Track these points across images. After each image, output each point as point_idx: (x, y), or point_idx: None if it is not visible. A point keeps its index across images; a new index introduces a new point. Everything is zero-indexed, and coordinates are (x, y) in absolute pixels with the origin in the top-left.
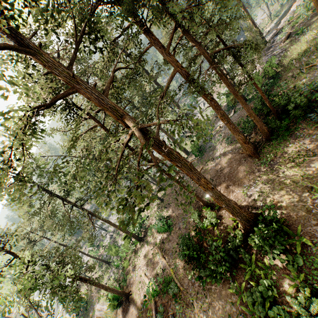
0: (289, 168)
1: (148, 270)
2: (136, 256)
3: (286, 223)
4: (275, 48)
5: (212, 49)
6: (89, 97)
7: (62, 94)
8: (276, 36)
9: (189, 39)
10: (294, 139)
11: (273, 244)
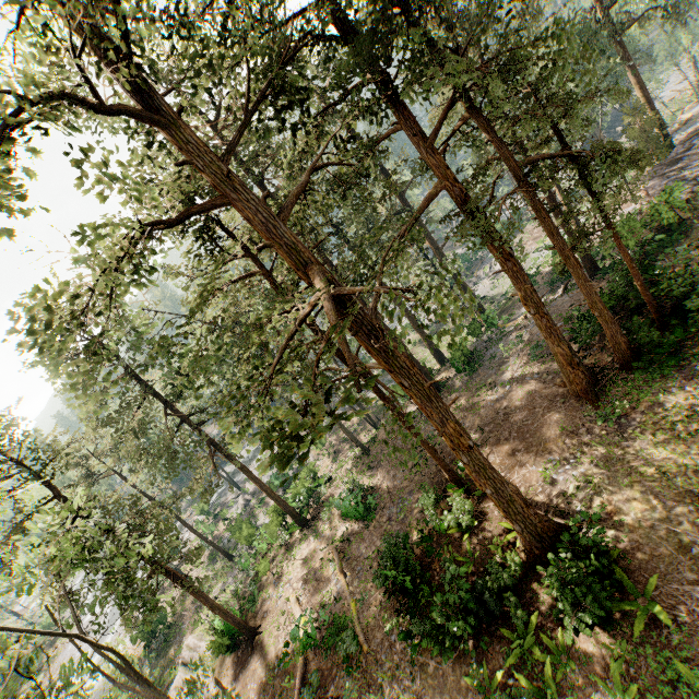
0: (660, 440)
1: (305, 591)
2: (287, 555)
3: (625, 564)
4: (689, 164)
5: (532, 151)
6: (253, 216)
7: (203, 203)
8: (697, 135)
9: (482, 125)
10: (686, 378)
11: (579, 600)
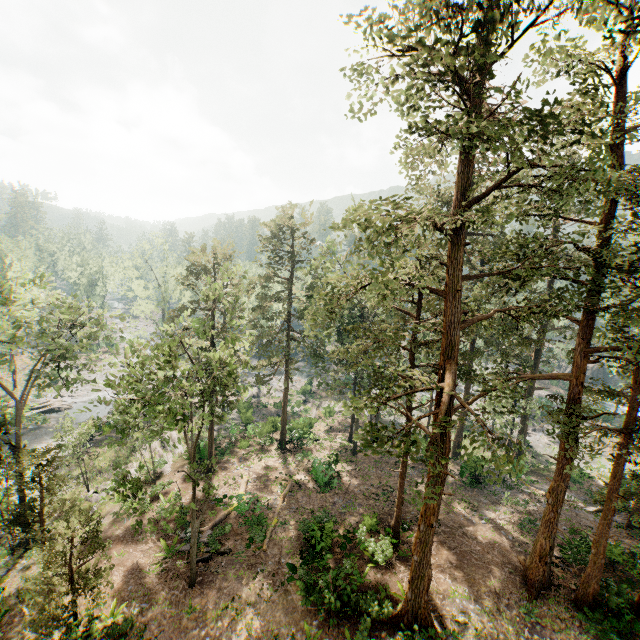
0: None
1: (254, 483)
2: (259, 453)
3: None
4: None
5: None
6: (449, 314)
7: (433, 289)
8: None
9: (633, 375)
10: None
11: None
